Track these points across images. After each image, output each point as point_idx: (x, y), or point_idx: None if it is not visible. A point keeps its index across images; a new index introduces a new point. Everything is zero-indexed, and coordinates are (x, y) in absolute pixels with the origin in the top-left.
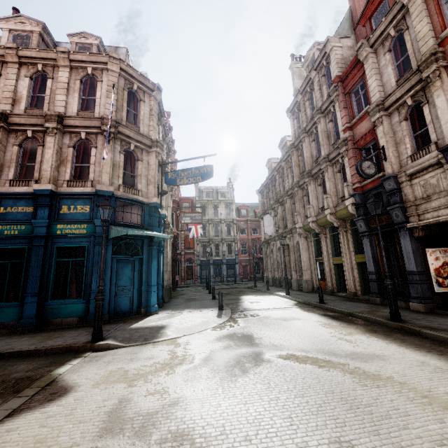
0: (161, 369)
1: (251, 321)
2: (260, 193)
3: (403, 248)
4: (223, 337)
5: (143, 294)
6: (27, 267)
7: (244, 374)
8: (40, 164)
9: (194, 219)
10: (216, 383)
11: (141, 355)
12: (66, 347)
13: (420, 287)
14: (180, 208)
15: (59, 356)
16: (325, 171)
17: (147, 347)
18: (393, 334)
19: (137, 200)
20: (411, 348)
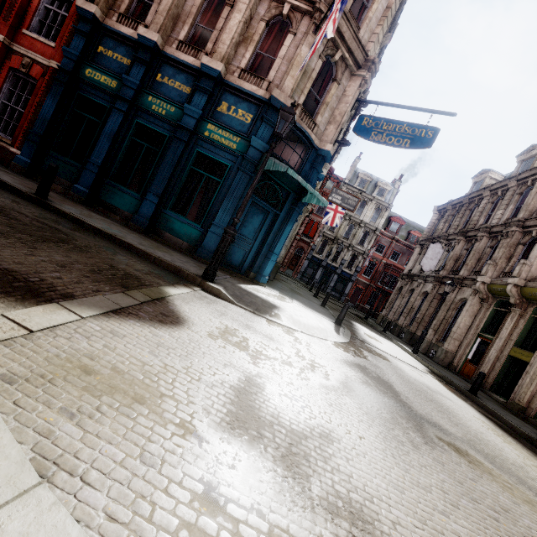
0: (289, 364)
1: (381, 363)
2: (439, 212)
3: None
4: (353, 364)
5: (260, 257)
6: (160, 159)
7: (417, 451)
8: (219, 32)
9: (345, 202)
10: (379, 439)
11: (257, 326)
12: (175, 267)
13: None
14: None
15: (167, 273)
16: None
17: (261, 320)
18: None
19: (309, 136)
20: None
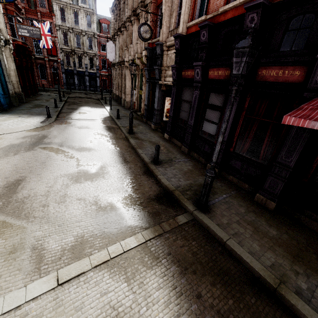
0: None
1: (59, 127)
2: (113, 13)
3: (156, 95)
4: (28, 136)
5: None
6: None
7: (13, 156)
8: None
9: (32, 33)
10: None
11: None
12: None
13: (156, 117)
14: (35, 4)
15: None
16: (140, 16)
17: None
18: (118, 139)
19: None
20: (112, 146)
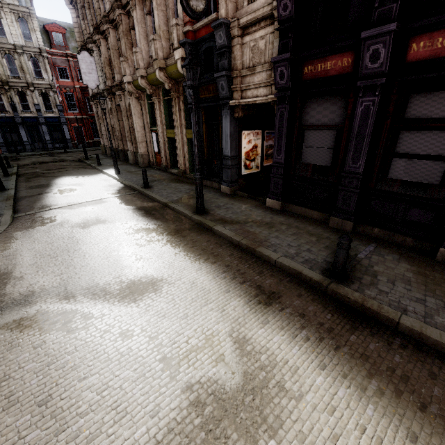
0: None
1: (33, 237)
2: (73, 6)
3: (224, 130)
4: None
5: None
6: None
7: None
8: None
9: None
10: None
11: None
12: None
13: (230, 172)
14: None
15: None
16: None
17: None
18: (190, 234)
19: None
20: (194, 257)
